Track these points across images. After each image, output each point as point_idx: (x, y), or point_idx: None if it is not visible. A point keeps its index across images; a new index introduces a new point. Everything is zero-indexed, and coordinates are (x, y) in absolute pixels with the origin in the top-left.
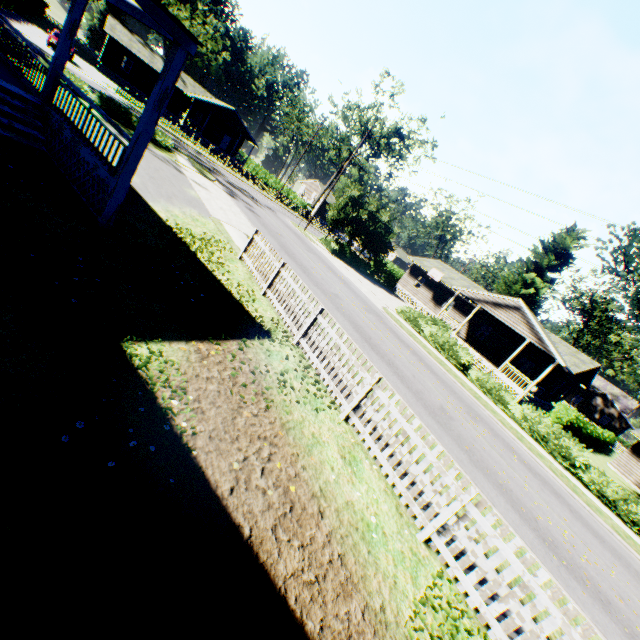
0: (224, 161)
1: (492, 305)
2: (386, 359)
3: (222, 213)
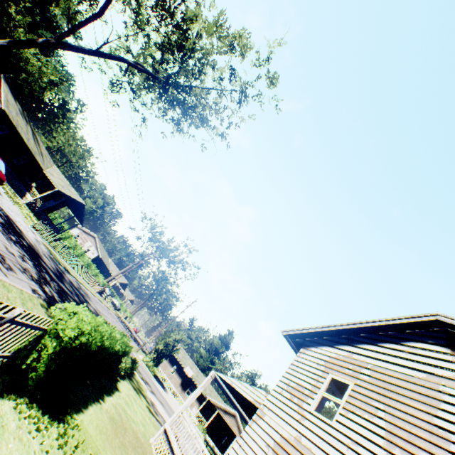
0: (76, 266)
1: (224, 411)
2: None
3: None
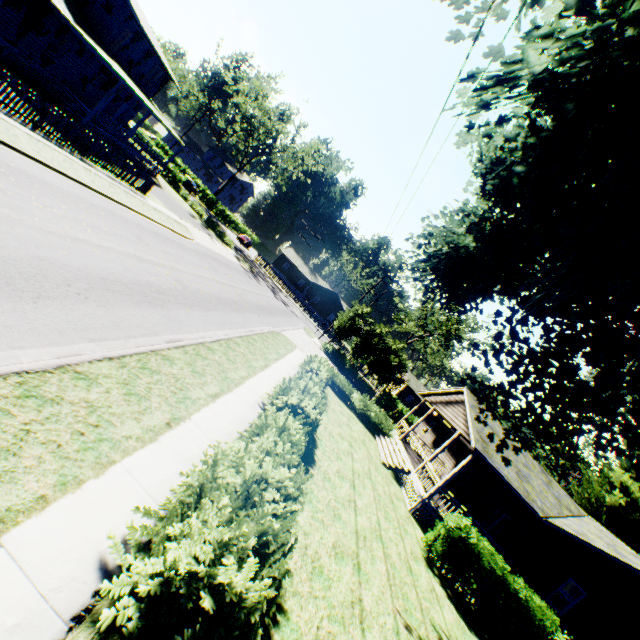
0: (303, 307)
1: (444, 403)
2: (162, 239)
3: (194, 230)
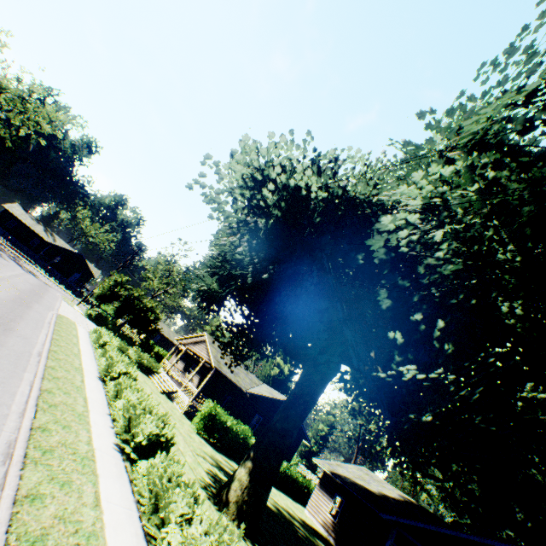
0: (47, 271)
1: (194, 343)
2: None
3: None
